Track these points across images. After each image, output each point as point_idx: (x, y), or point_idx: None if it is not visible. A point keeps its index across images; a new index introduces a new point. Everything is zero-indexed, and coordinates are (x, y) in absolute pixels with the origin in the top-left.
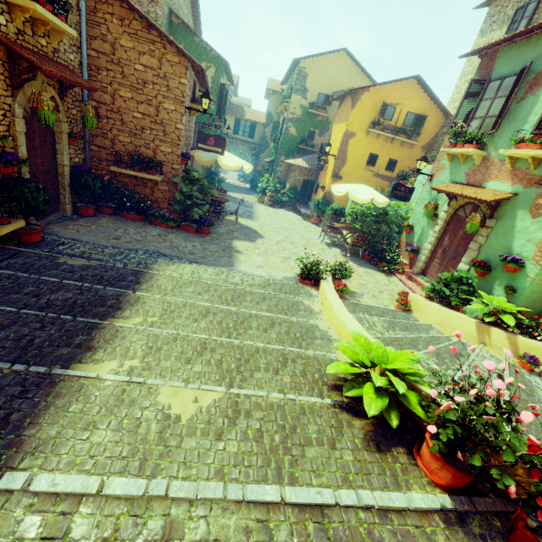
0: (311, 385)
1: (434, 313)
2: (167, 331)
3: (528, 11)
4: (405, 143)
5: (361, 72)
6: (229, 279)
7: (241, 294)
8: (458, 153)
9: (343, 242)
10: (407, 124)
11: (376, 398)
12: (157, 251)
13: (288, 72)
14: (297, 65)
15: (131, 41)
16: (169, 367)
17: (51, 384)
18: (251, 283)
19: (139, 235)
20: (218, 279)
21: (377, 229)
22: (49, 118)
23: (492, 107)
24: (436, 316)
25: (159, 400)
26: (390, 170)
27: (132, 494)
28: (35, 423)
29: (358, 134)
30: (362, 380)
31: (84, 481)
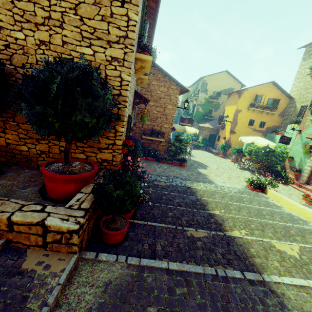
0: None
1: None
2: (238, 216)
3: None
4: (268, 113)
5: (235, 80)
6: (223, 189)
7: (239, 197)
8: None
9: (248, 167)
10: (269, 104)
11: None
12: (176, 176)
13: (194, 82)
14: (201, 79)
15: (156, 82)
16: (259, 234)
17: (232, 240)
18: (234, 191)
19: (161, 168)
20: (219, 190)
21: (267, 159)
22: (146, 119)
23: None
24: None
25: (278, 248)
26: (262, 127)
27: None
28: (248, 257)
29: (243, 110)
30: None
31: (299, 280)
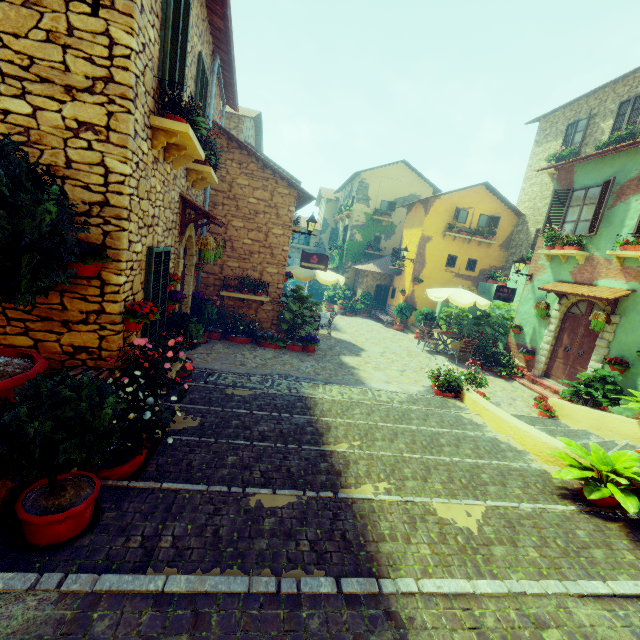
0: (542, 496)
1: (586, 417)
2: (383, 453)
3: (580, 127)
4: (482, 243)
5: (420, 179)
6: (377, 397)
7: (403, 412)
8: (559, 254)
9: (444, 348)
10: (482, 226)
11: (626, 497)
12: (287, 374)
13: (345, 182)
14: (357, 177)
15: (247, 180)
16: (415, 487)
17: (347, 506)
18: (399, 400)
19: (258, 359)
20: (368, 399)
21: (478, 332)
22: (211, 257)
23: (582, 212)
24: (589, 420)
25: (441, 516)
26: (471, 270)
27: (500, 592)
28: (369, 541)
29: (434, 237)
30: (595, 484)
31: (457, 583)
